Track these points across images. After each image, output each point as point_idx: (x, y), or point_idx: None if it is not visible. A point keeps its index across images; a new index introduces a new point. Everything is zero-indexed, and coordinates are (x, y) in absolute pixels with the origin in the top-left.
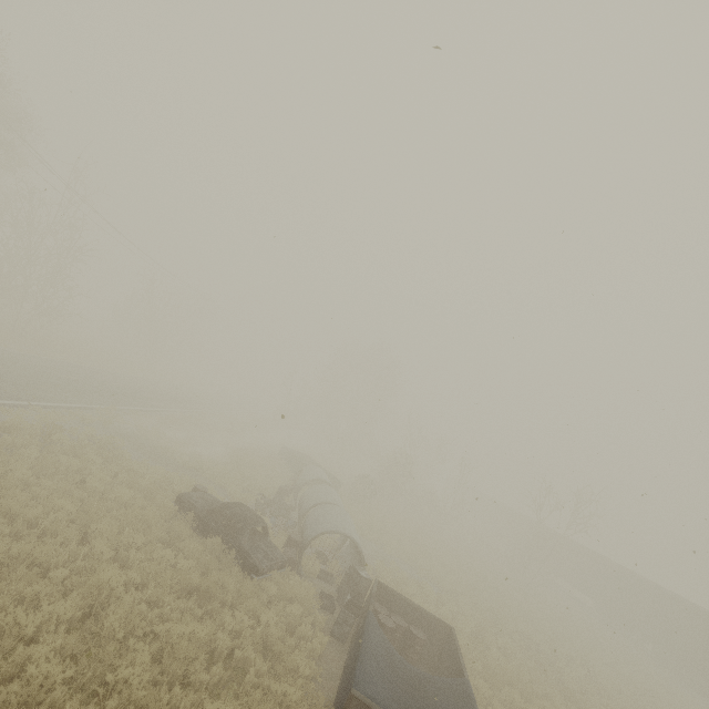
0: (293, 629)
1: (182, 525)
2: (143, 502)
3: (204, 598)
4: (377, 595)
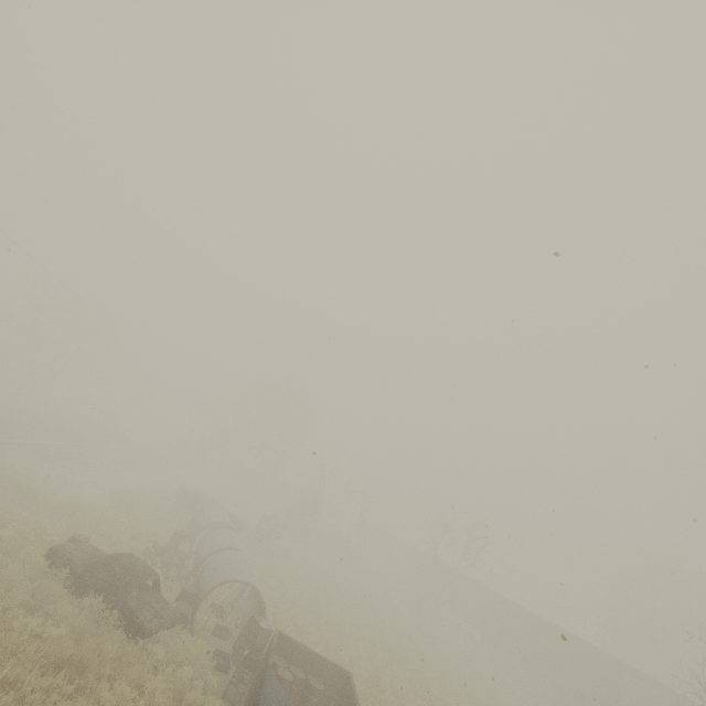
0: (180, 697)
1: (53, 584)
2: (2, 558)
3: (76, 672)
4: (276, 647)
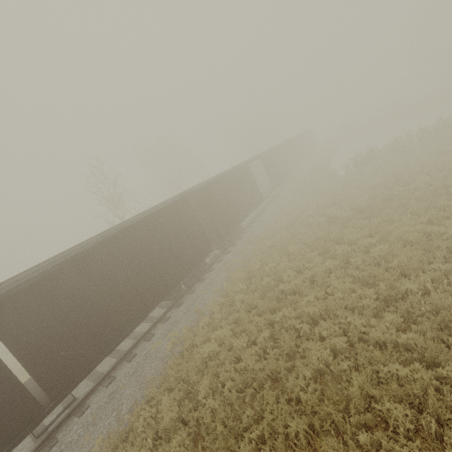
0: None
1: None
2: None
3: None
4: None
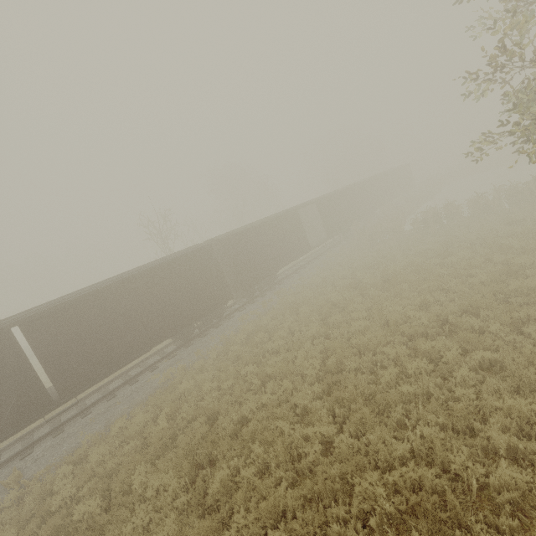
0: None
1: None
2: None
3: None
4: None
